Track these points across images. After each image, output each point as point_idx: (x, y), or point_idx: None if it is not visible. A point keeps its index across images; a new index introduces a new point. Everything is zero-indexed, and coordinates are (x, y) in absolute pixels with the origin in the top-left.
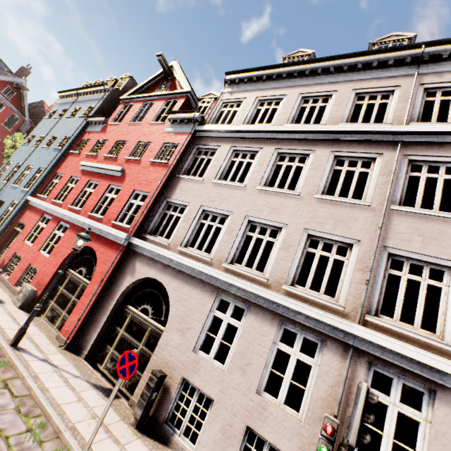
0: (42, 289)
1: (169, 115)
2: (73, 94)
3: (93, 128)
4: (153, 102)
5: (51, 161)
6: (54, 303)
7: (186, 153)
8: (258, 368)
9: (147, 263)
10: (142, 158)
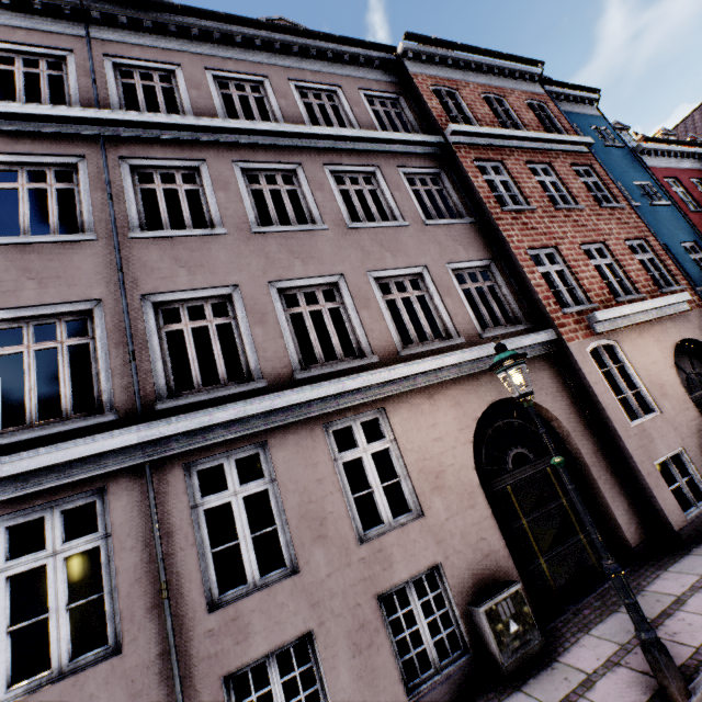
0: None
1: None
2: None
3: None
4: None
5: None
6: None
7: None
8: None
9: None
10: None
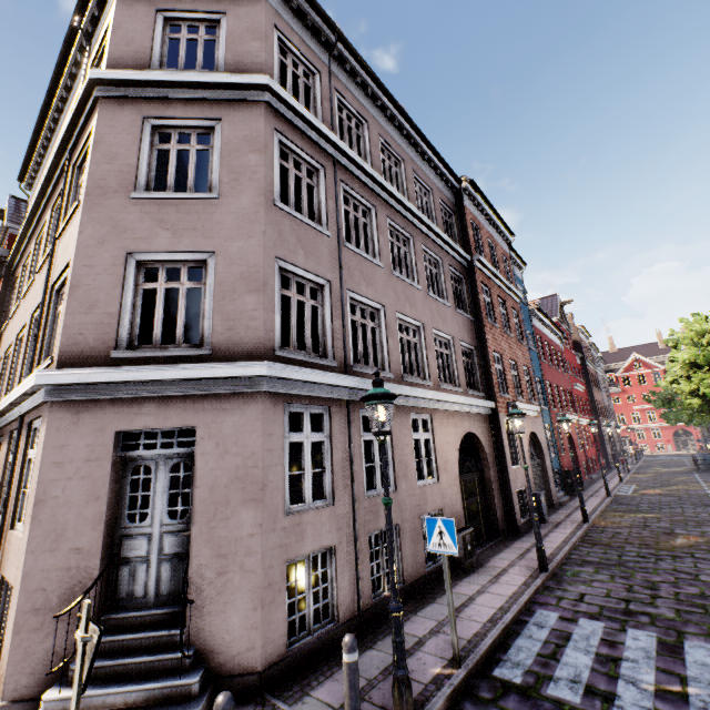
0: None
1: None
2: None
3: None
4: None
5: None
6: None
7: (5, 301)
8: None
9: None
10: None
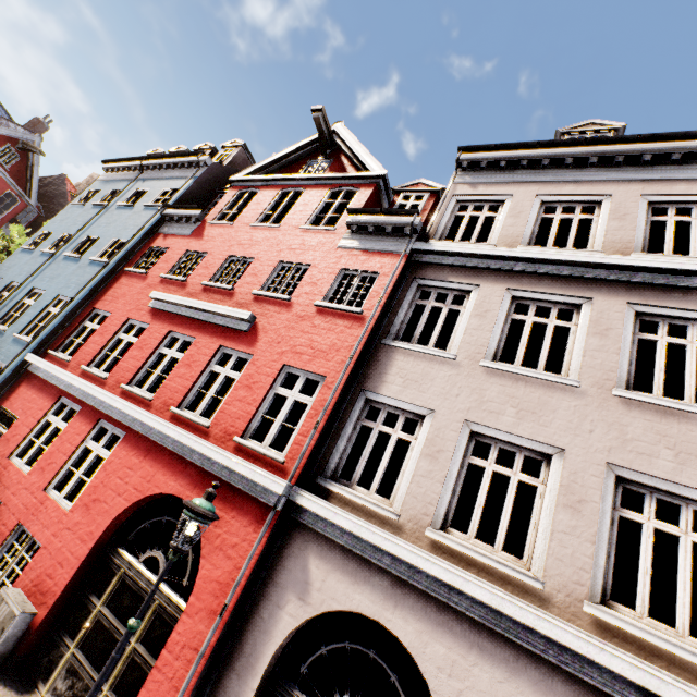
0: (48, 605)
1: (343, 215)
2: (133, 166)
3: (174, 228)
4: (302, 190)
5: (85, 285)
6: (77, 650)
7: (397, 293)
8: None
9: (342, 564)
10: (294, 297)
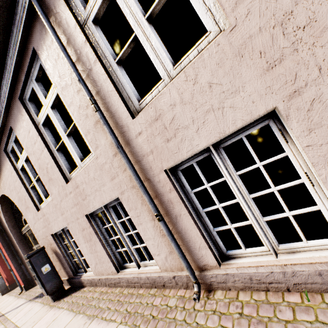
0: (3, 273)
1: None
2: None
3: None
4: None
5: None
6: None
7: None
8: (50, 162)
9: None
10: None
